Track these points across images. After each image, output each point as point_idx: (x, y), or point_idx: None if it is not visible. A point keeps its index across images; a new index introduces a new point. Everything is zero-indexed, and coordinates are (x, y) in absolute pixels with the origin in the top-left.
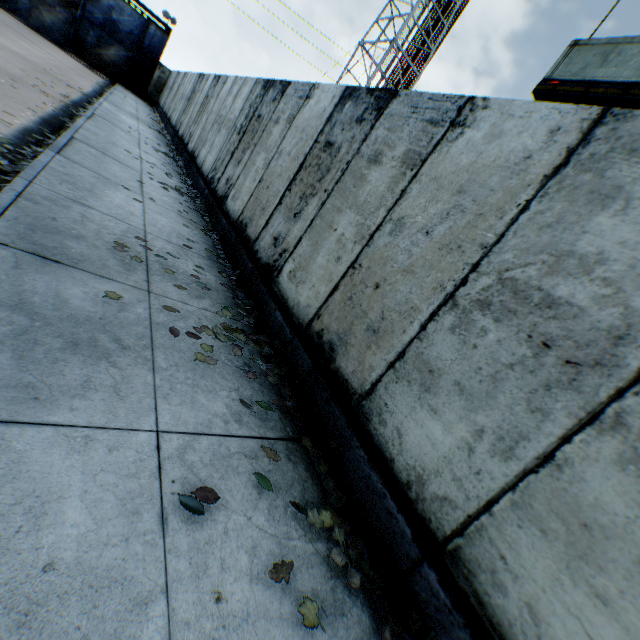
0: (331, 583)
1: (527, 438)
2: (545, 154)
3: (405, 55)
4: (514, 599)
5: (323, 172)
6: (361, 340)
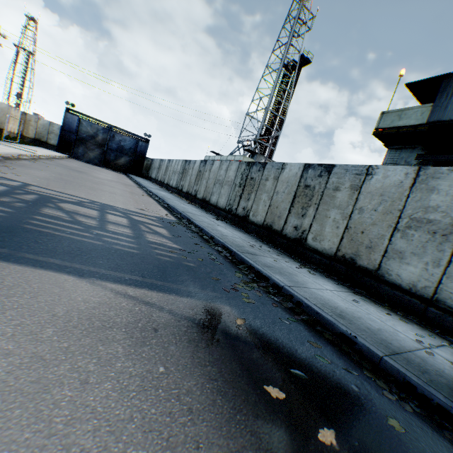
0: (402, 319)
1: (441, 259)
2: (406, 180)
3: (274, 112)
4: None
5: (310, 197)
6: (365, 252)
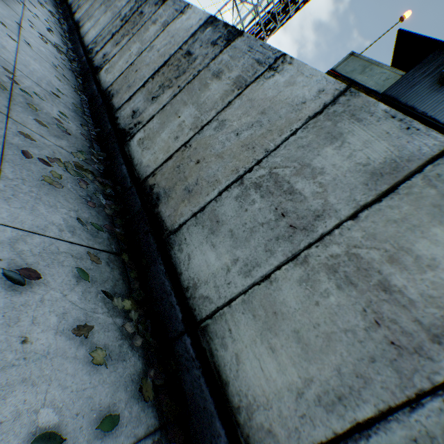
0: (120, 342)
1: (260, 266)
2: (313, 104)
3: (261, 20)
4: (230, 352)
5: (180, 73)
6: (179, 195)
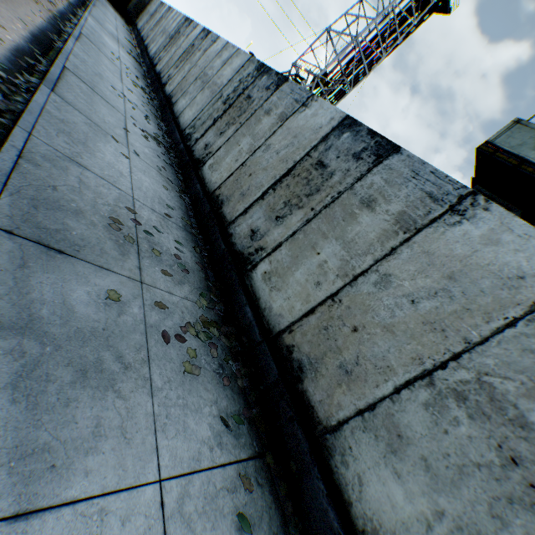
0: None
1: None
2: None
3: (362, 53)
4: None
5: (312, 189)
6: (332, 374)
